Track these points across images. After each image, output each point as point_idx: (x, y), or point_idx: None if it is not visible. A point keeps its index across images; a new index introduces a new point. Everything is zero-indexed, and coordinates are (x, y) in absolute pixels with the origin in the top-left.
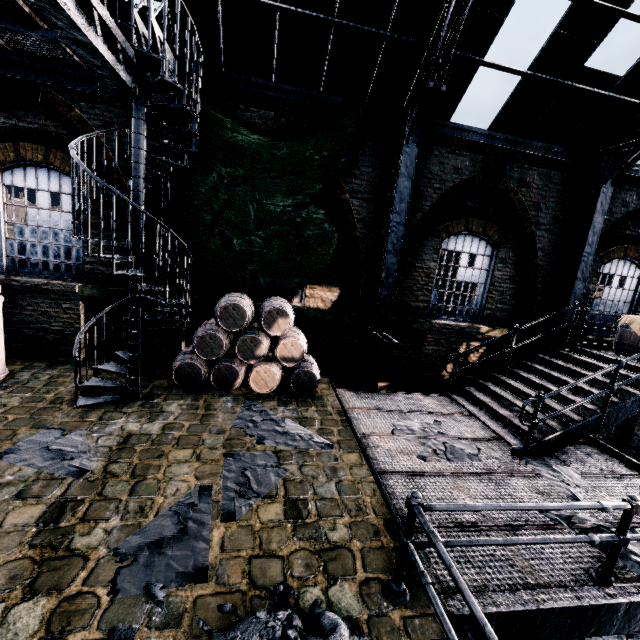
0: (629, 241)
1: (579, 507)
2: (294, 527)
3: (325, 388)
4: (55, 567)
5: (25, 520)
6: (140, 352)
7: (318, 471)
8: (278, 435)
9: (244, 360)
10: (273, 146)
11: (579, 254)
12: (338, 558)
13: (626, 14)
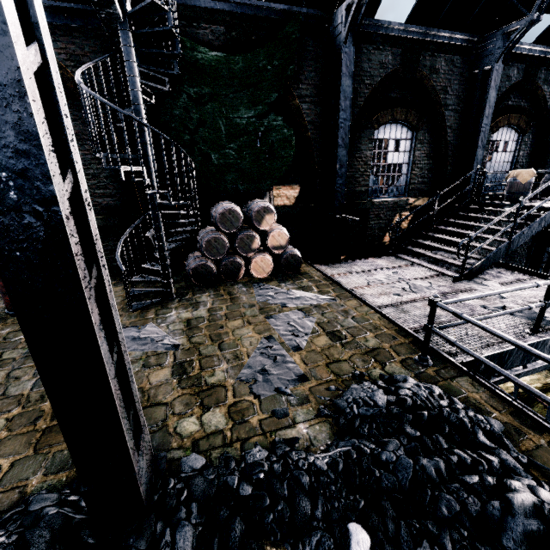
0: (511, 111)
1: (525, 287)
2: (342, 345)
3: (304, 266)
4: (208, 394)
5: (163, 377)
6: (168, 260)
7: (335, 314)
8: (293, 300)
9: (244, 254)
10: (230, 61)
11: (479, 126)
12: (379, 354)
13: None
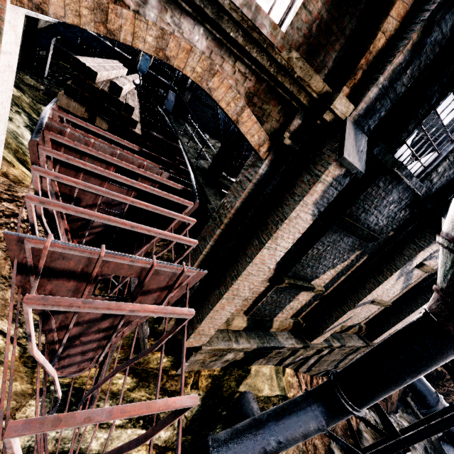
0: None
1: None
2: None
3: None
4: None
5: None
6: None
7: None
8: None
9: None
10: None
11: None
12: None
13: None
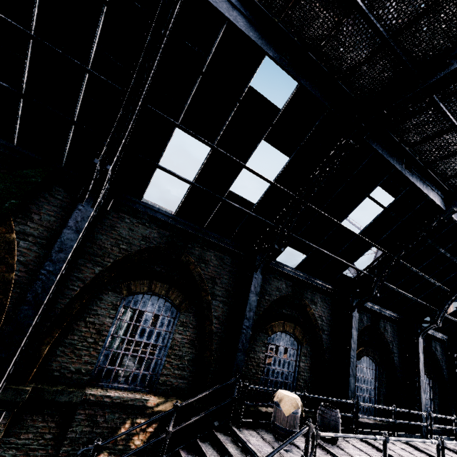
0: (286, 318)
1: None
2: None
3: None
4: None
5: None
6: None
7: None
8: None
9: None
10: None
11: (241, 326)
12: None
13: (245, 166)
